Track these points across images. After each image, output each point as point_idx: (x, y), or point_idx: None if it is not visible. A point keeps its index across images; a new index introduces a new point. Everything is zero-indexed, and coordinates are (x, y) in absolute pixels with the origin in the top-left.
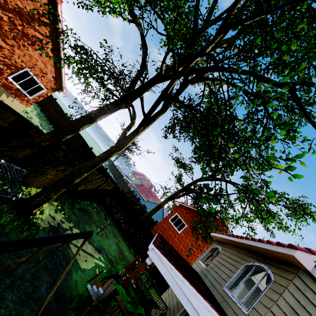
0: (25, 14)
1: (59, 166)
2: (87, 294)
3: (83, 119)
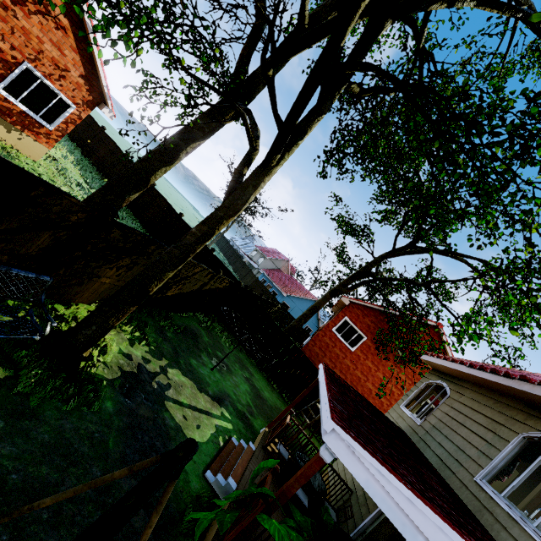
0: None
1: (120, 258)
2: (209, 491)
3: (154, 158)
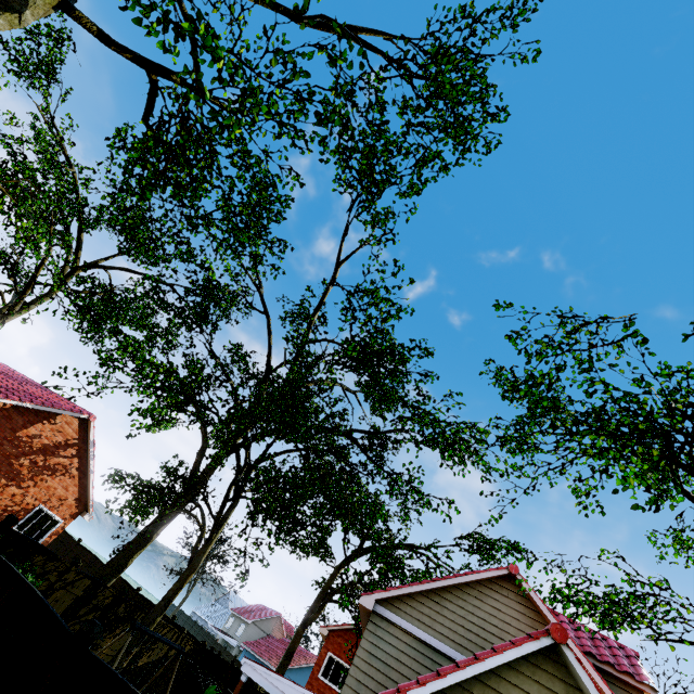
0: (51, 447)
1: (118, 627)
2: None
3: (133, 546)
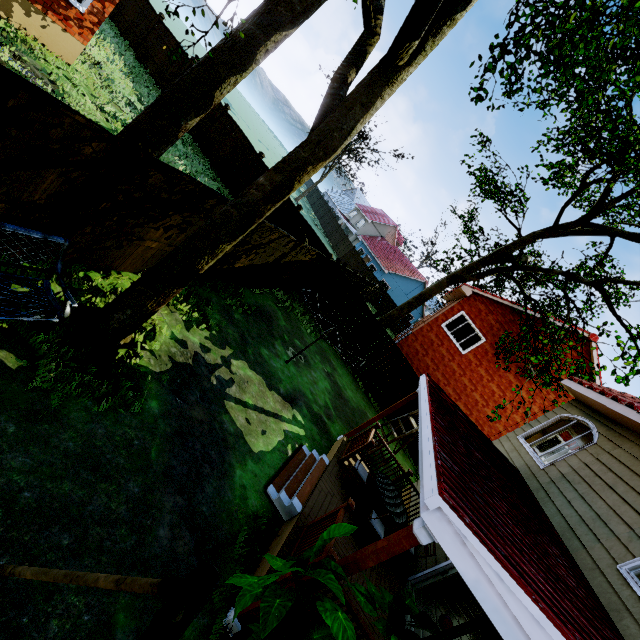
0: None
1: (166, 215)
2: (269, 509)
3: (218, 59)
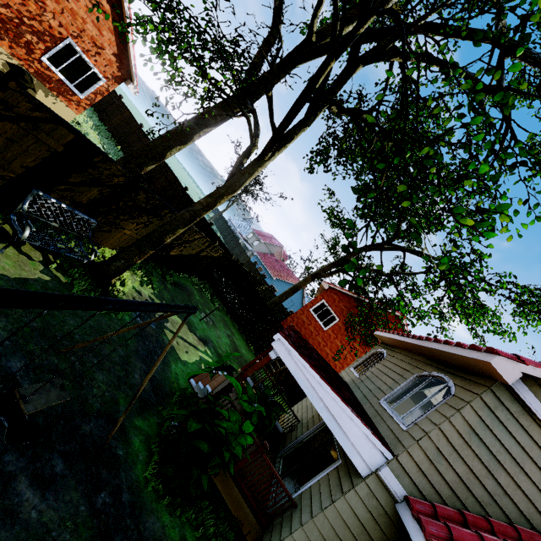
0: None
1: (140, 216)
2: (191, 390)
3: (171, 137)
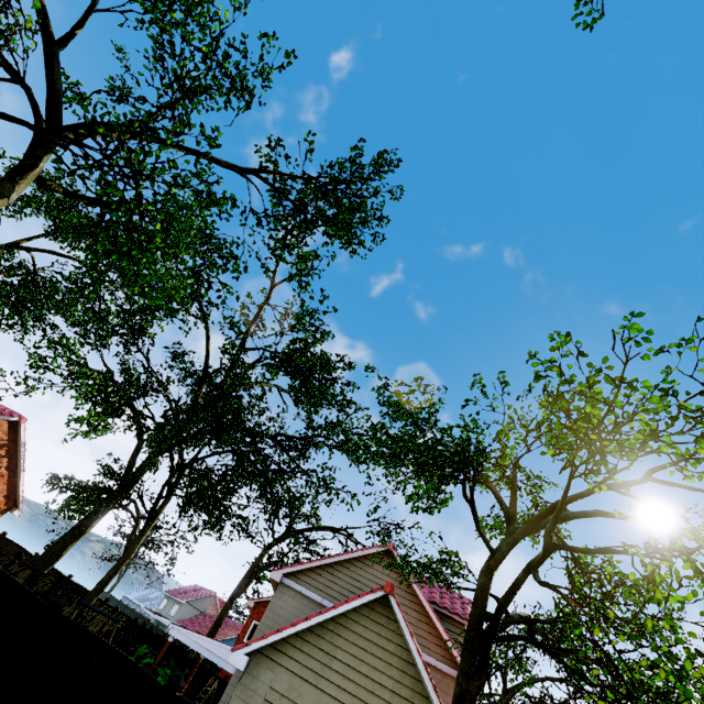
0: None
1: None
2: None
3: (67, 539)
